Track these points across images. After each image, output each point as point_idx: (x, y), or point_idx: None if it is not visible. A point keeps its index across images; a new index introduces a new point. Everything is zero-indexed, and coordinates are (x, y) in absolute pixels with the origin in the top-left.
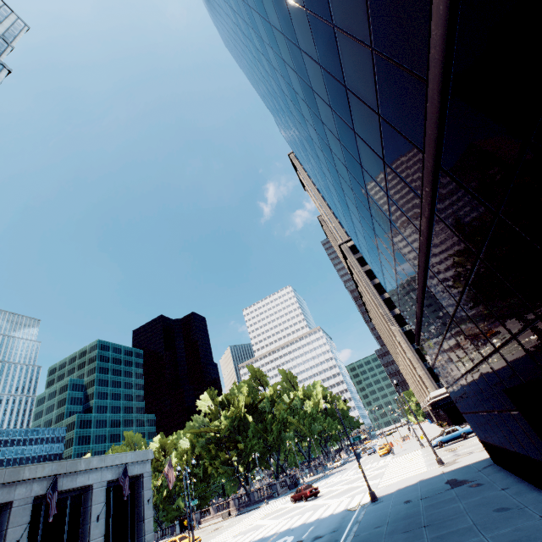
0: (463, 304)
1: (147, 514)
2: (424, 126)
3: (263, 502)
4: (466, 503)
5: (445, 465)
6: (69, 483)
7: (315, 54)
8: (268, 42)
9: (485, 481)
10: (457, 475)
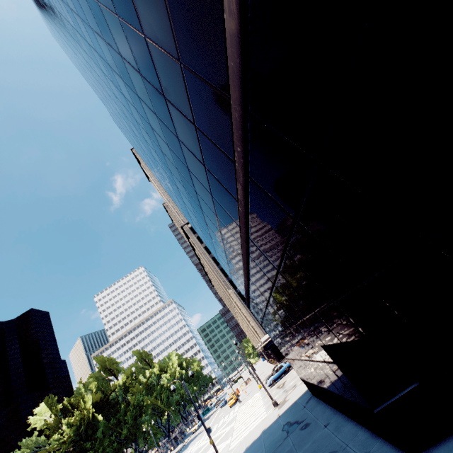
0: (283, 271)
1: None
2: (226, 57)
3: None
4: None
5: (279, 406)
6: None
7: (110, 1)
8: (75, 10)
9: (311, 419)
10: (290, 417)
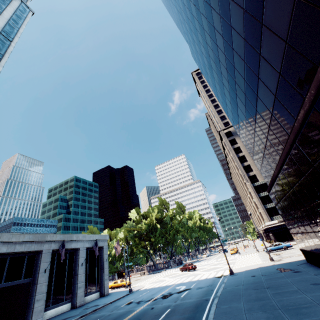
0: (317, 165)
1: (105, 266)
2: None
3: (163, 270)
4: (291, 279)
5: (274, 261)
6: (68, 246)
7: (241, 1)
8: None
9: (303, 270)
10: (284, 266)
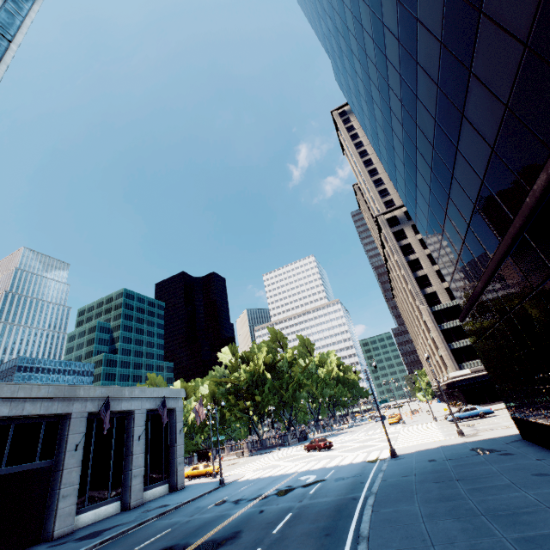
0: None
1: (179, 442)
2: None
3: (275, 448)
4: (498, 467)
5: (465, 436)
6: (116, 406)
7: None
8: None
9: (516, 452)
10: (482, 445)
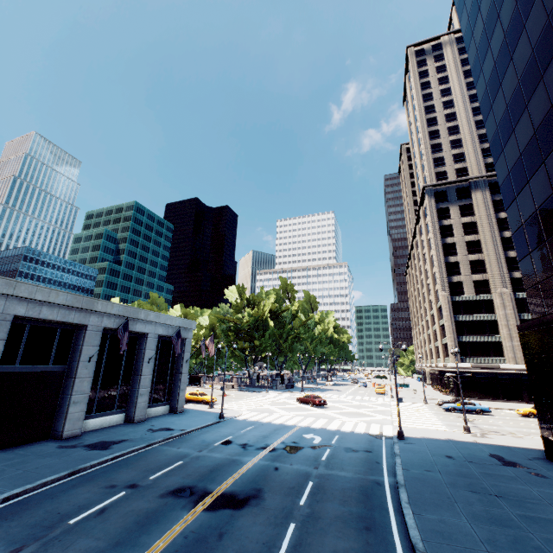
0: None
1: (184, 370)
2: None
3: (263, 389)
4: (539, 491)
5: (472, 434)
6: (131, 326)
7: None
8: None
9: (549, 475)
10: (501, 453)
